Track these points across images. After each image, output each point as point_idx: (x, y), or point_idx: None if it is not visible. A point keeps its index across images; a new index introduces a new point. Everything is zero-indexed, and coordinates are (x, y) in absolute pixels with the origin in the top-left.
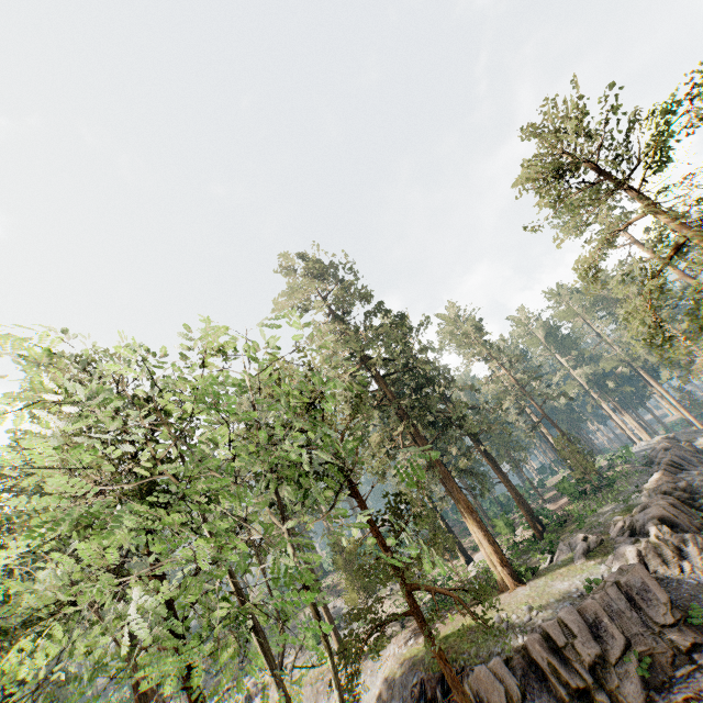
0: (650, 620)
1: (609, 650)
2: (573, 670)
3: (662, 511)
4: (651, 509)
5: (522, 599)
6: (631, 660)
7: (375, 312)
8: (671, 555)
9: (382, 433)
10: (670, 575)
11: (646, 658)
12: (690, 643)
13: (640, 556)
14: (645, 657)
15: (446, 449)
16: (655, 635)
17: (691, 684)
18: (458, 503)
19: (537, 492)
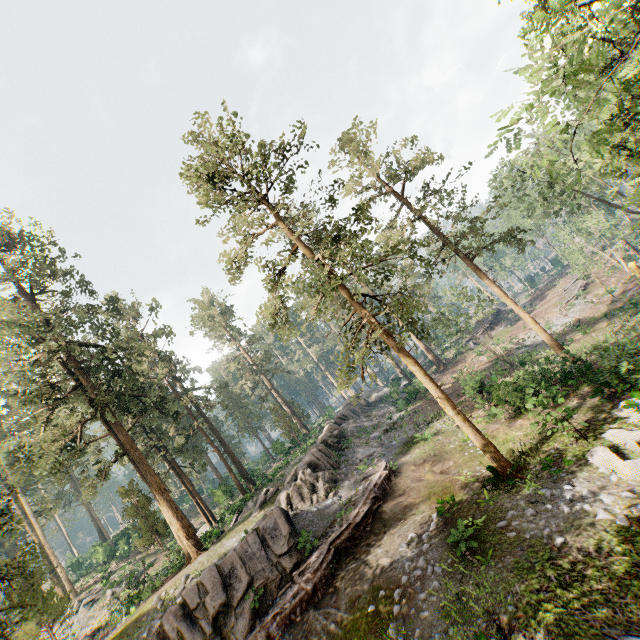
0: (274, 553)
1: (234, 595)
2: (199, 628)
3: (312, 457)
4: (307, 456)
5: (194, 567)
6: (249, 597)
7: (68, 292)
8: (308, 491)
9: (63, 426)
10: (305, 508)
11: (261, 590)
12: (295, 563)
13: (289, 498)
14: (260, 589)
15: (166, 431)
16: (273, 566)
17: (281, 601)
18: (151, 487)
19: (270, 454)
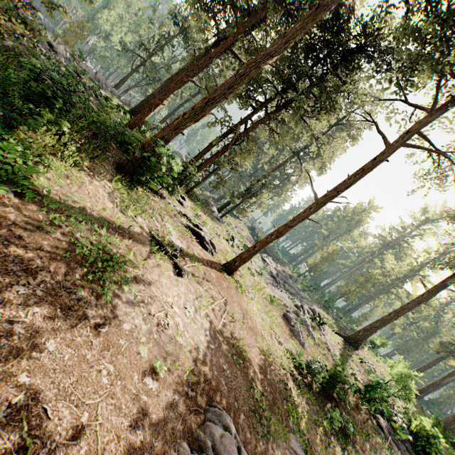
0: None
1: None
2: None
3: None
4: None
5: None
6: None
7: None
8: None
9: None
10: None
11: None
12: None
13: None
14: None
15: None
16: None
17: None
18: None
19: None
